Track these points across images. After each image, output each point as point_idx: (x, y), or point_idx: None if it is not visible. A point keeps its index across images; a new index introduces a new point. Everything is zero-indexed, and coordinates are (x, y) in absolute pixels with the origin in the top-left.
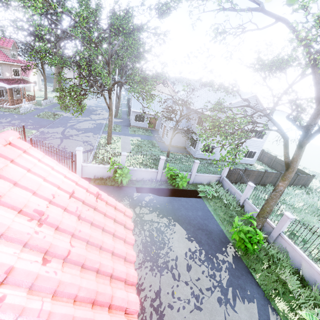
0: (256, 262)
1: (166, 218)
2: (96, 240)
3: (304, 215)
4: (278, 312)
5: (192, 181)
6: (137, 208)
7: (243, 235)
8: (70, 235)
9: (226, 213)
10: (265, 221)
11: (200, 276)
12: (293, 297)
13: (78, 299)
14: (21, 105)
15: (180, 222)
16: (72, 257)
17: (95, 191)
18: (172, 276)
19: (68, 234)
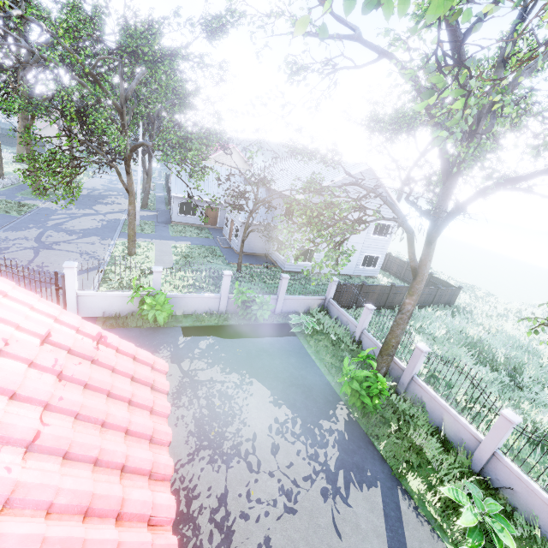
0: (380, 426)
1: (236, 373)
2: (95, 412)
3: (447, 347)
4: (412, 495)
5: (280, 310)
6: (185, 361)
7: (356, 384)
8: (40, 407)
9: (335, 355)
10: (391, 361)
11: (294, 459)
12: (433, 470)
13: (56, 509)
14: None
15: (261, 378)
16: (43, 443)
17: (95, 331)
18: (248, 467)
19: (37, 405)
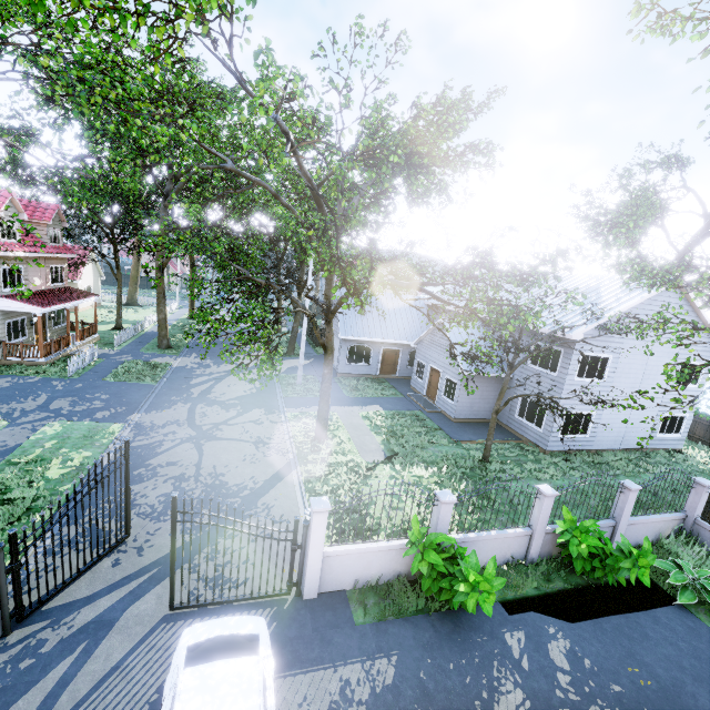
0: None
1: None
2: None
3: None
4: None
5: None
6: None
7: None
8: None
9: None
10: None
11: None
12: None
13: None
14: (66, 351)
15: None
16: None
17: None
18: None
19: None
